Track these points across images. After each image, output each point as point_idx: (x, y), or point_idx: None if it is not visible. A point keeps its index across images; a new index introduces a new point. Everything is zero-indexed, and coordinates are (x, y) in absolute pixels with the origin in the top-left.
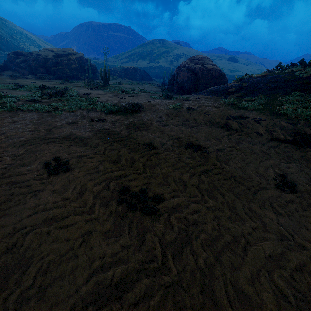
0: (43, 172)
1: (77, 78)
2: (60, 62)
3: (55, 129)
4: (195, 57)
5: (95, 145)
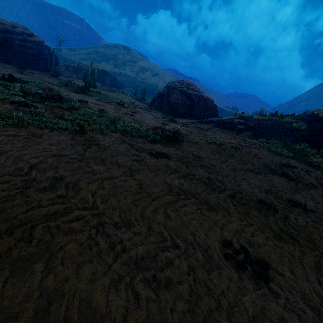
0: (252, 279)
1: (33, 68)
2: (9, 41)
3: (138, 175)
4: (184, 81)
5: (219, 206)
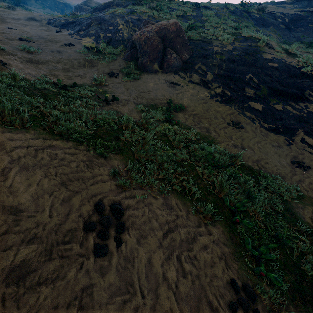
0: None
1: None
2: None
3: None
4: (88, 1)
5: None
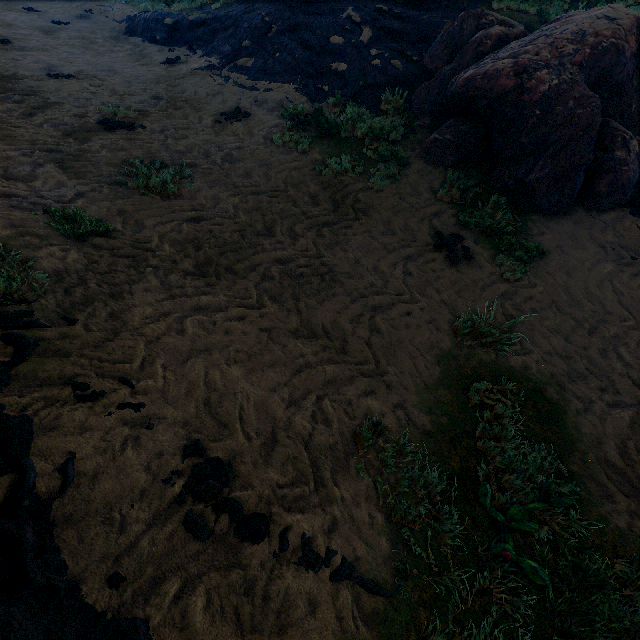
0: None
1: None
2: None
3: None
4: None
5: None
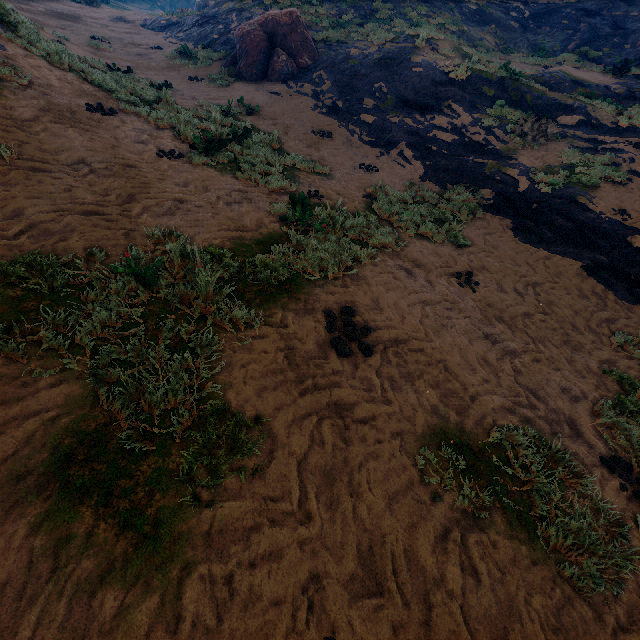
0: None
1: None
2: None
3: None
4: None
5: None
